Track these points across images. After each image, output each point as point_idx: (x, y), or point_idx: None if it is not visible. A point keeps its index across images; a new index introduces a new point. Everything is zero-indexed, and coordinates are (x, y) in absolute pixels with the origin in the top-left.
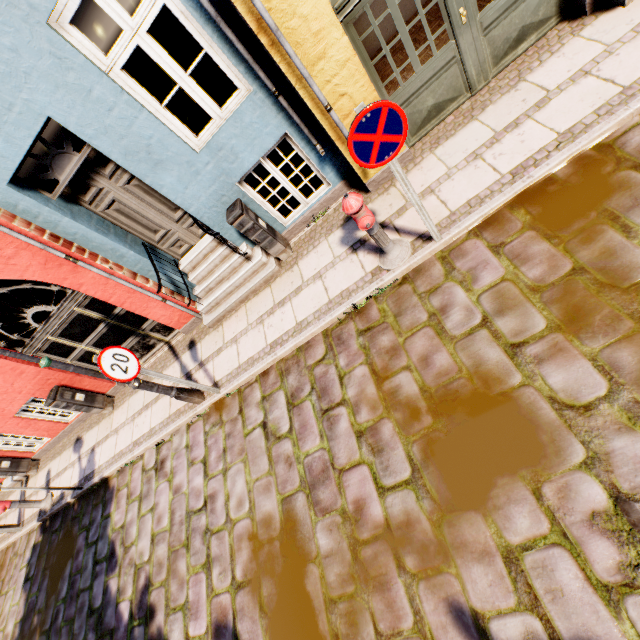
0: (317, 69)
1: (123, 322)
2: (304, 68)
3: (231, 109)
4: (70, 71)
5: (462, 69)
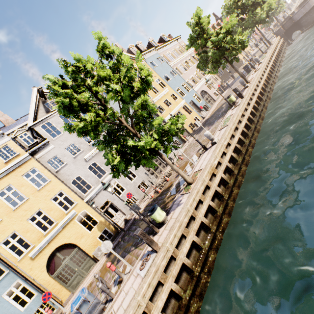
0: (49, 286)
1: None
2: (45, 287)
3: (33, 298)
4: (1, 303)
5: (80, 275)
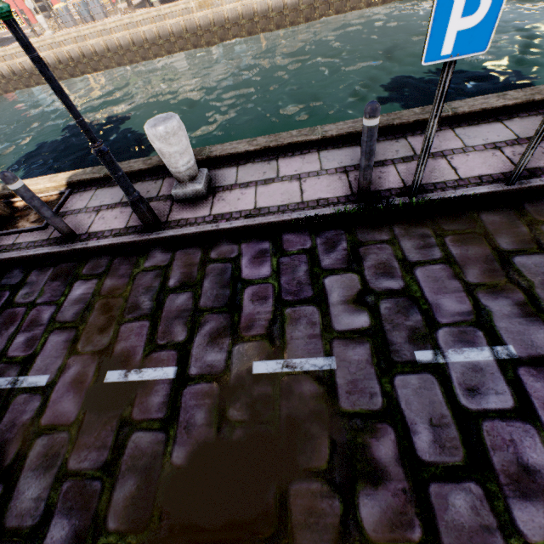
0: None
1: (49, 6)
2: None
3: None
4: None
5: None
